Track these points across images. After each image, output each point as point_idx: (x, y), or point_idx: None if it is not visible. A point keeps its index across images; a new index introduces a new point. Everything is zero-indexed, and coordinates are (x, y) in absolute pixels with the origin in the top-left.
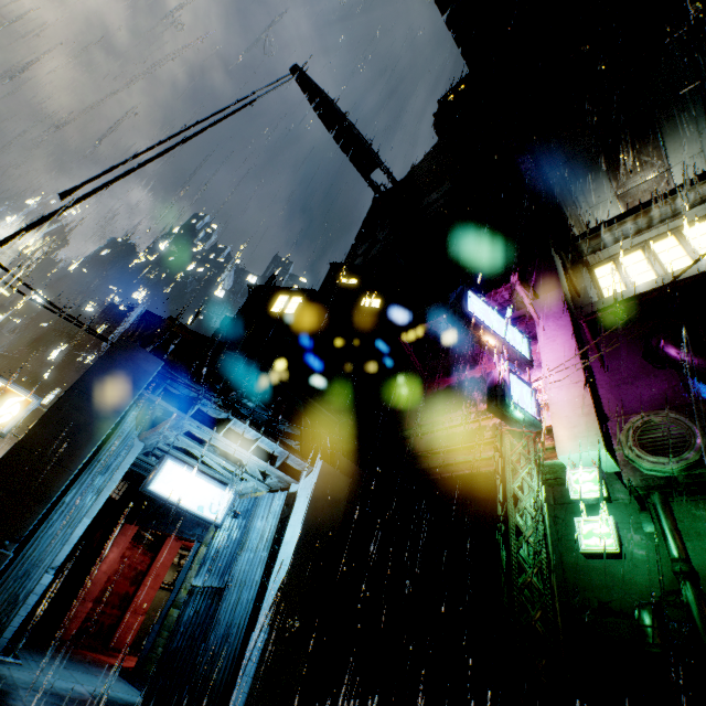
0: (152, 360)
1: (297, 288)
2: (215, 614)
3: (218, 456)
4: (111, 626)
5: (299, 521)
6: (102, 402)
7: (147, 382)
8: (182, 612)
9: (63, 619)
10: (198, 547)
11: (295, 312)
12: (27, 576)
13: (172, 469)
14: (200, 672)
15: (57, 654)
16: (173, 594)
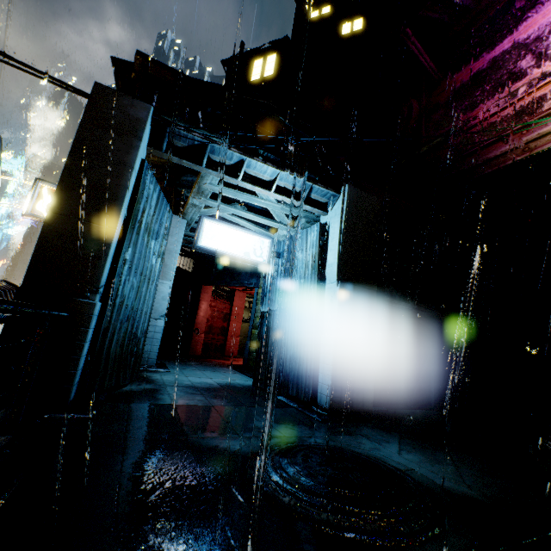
0: (139, 105)
1: (268, 43)
2: (286, 328)
3: (247, 212)
4: (222, 345)
5: (338, 244)
6: (108, 159)
7: (143, 131)
8: (260, 330)
9: (190, 345)
10: (257, 291)
11: (273, 73)
12: (132, 320)
13: (211, 227)
14: (287, 365)
15: (193, 363)
16: (251, 322)
